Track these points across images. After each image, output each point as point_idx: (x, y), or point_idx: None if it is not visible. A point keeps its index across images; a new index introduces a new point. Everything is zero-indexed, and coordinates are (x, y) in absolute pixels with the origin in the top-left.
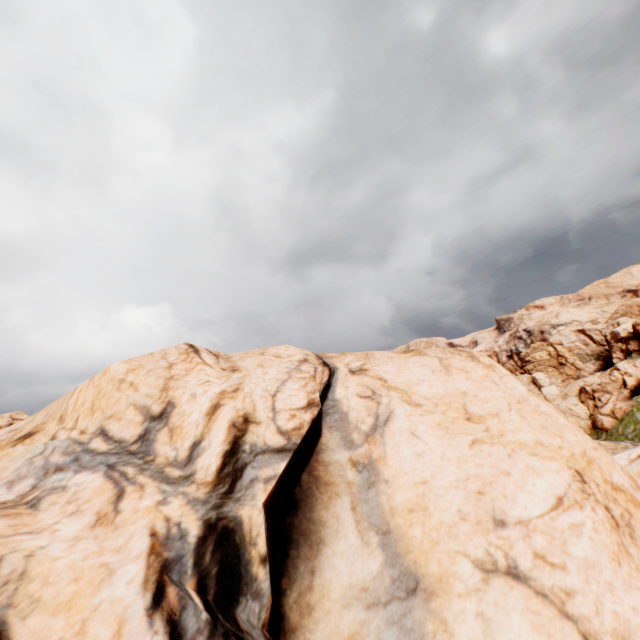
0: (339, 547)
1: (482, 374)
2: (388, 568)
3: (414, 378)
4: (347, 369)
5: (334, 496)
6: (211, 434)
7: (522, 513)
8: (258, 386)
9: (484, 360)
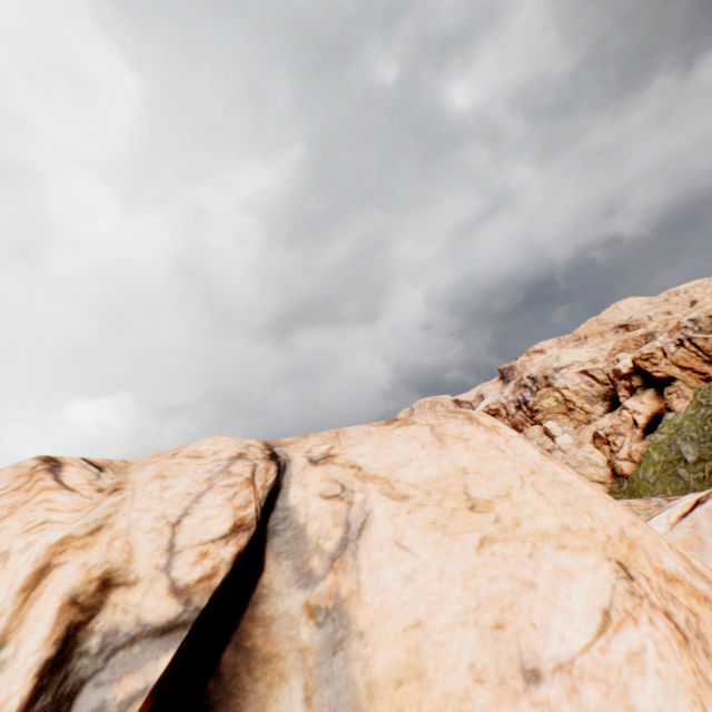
0: None
1: (484, 440)
2: None
3: (399, 458)
4: (306, 459)
5: (277, 681)
6: (23, 630)
7: (560, 650)
8: (147, 513)
9: (485, 421)
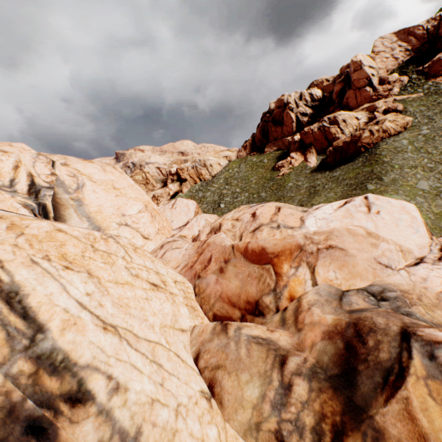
0: (73, 222)
1: (119, 175)
2: (91, 226)
3: (92, 172)
4: (60, 163)
5: (67, 208)
6: (19, 177)
7: (130, 213)
8: (27, 162)
9: (120, 170)
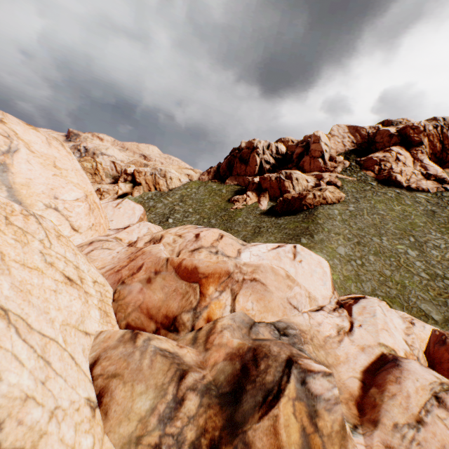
0: None
1: (66, 154)
2: (10, 198)
3: (33, 140)
4: None
5: None
6: None
7: (65, 198)
8: None
9: (68, 149)
